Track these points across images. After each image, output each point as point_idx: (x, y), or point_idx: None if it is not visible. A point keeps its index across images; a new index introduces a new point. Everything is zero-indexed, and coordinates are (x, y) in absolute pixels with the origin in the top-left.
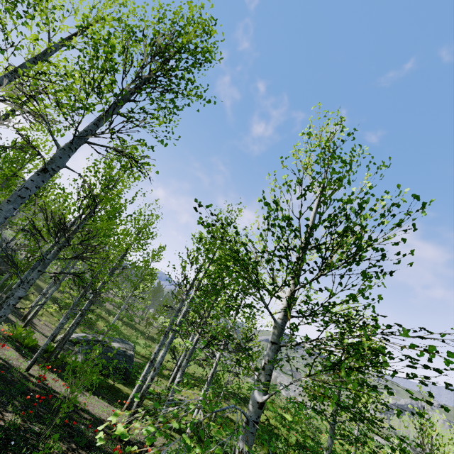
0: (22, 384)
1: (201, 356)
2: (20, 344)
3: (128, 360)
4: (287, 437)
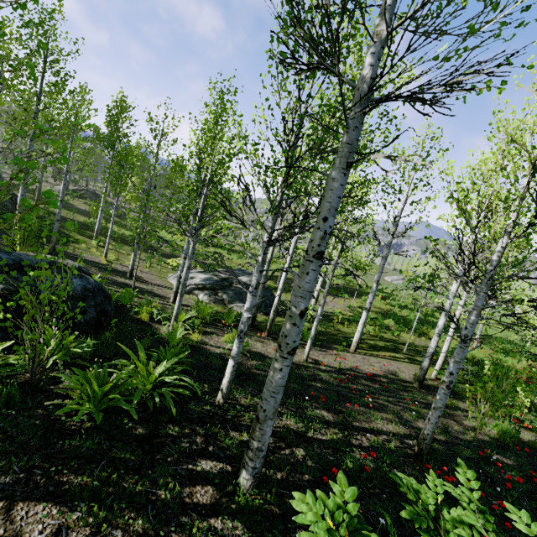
0: (340, 381)
1: (257, 249)
2: (218, 322)
3: (271, 292)
4: (402, 314)
